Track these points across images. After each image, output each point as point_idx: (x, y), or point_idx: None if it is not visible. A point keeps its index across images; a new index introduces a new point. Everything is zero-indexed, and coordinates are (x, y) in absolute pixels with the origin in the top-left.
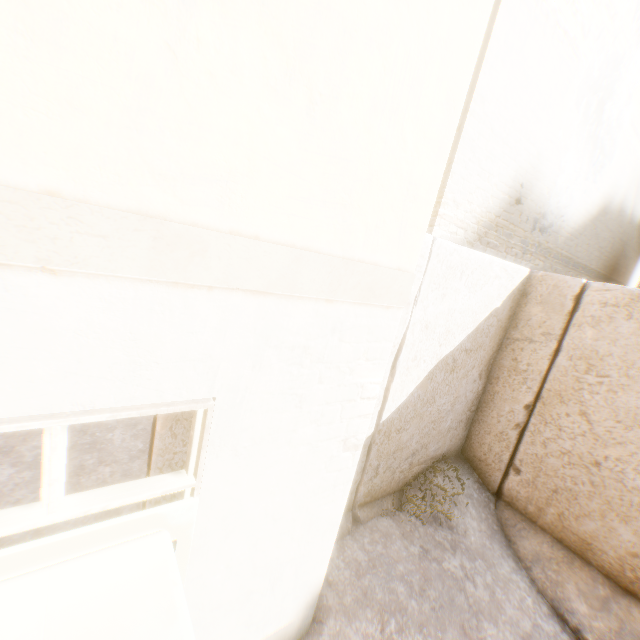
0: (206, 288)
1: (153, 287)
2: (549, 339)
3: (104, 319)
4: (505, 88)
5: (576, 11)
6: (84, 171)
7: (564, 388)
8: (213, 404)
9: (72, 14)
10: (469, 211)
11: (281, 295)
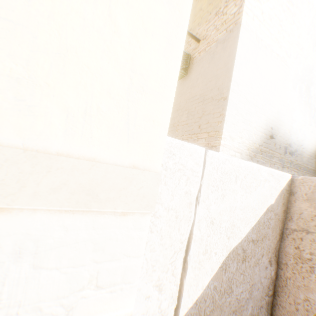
0: None
1: None
2: None
3: None
4: (249, 78)
5: (281, 46)
6: None
7: None
8: None
9: None
10: (241, 142)
11: None
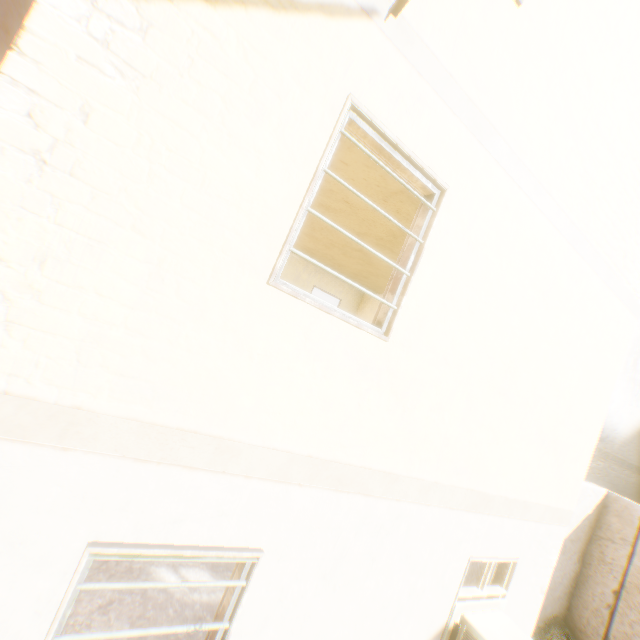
0: (527, 520)
1: (519, 520)
2: (624, 543)
3: (510, 529)
4: None
5: None
6: (519, 493)
7: (639, 582)
8: (518, 560)
9: (528, 463)
10: None
11: (539, 521)
